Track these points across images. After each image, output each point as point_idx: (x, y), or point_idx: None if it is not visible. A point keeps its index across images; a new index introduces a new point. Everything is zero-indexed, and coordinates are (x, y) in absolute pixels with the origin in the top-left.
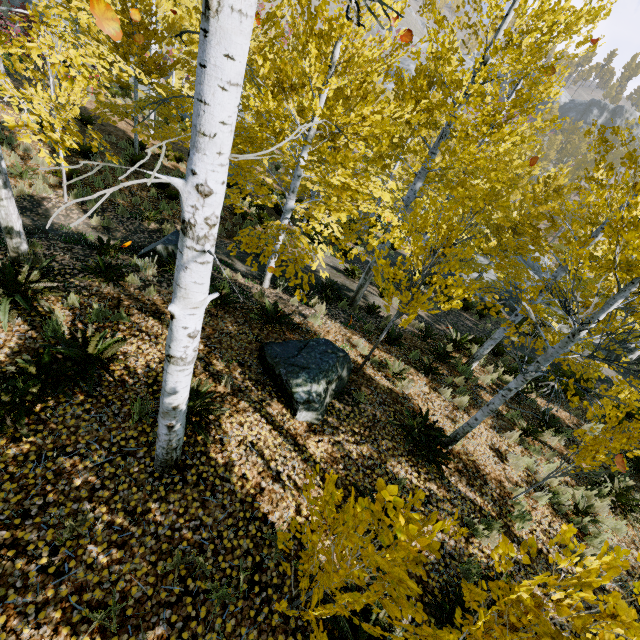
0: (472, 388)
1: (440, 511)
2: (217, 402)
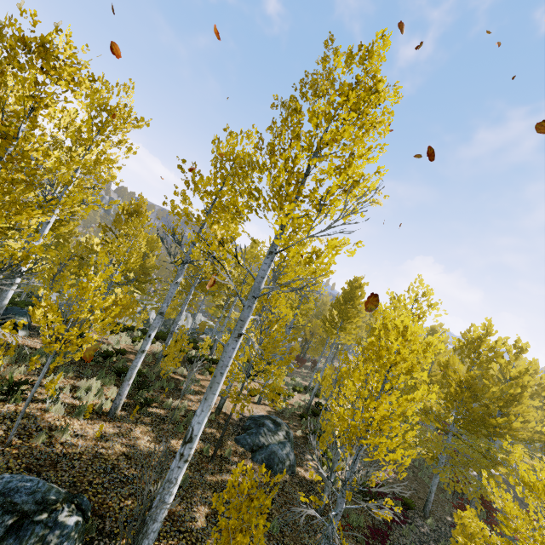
0: None
1: None
2: None
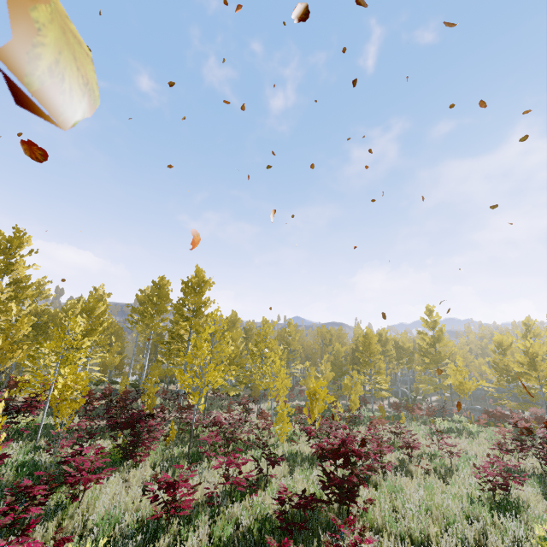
0: None
1: None
2: None
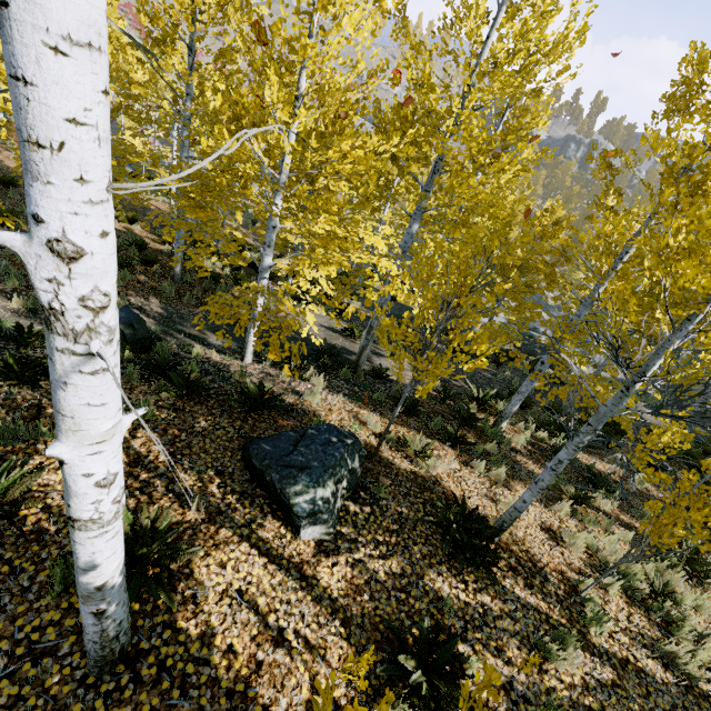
0: (506, 453)
1: (500, 633)
2: (184, 540)
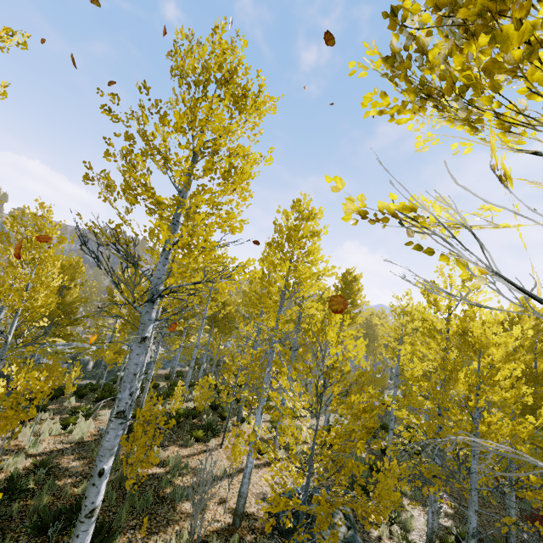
0: None
1: None
2: None
